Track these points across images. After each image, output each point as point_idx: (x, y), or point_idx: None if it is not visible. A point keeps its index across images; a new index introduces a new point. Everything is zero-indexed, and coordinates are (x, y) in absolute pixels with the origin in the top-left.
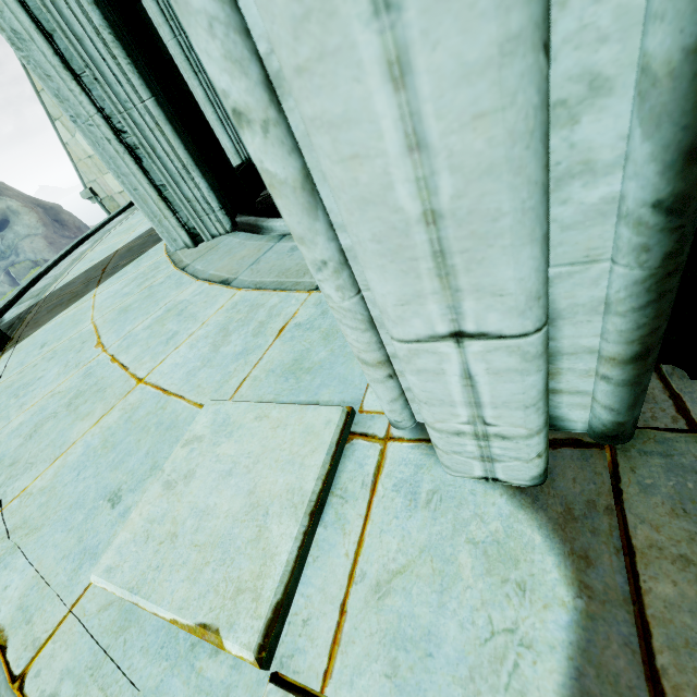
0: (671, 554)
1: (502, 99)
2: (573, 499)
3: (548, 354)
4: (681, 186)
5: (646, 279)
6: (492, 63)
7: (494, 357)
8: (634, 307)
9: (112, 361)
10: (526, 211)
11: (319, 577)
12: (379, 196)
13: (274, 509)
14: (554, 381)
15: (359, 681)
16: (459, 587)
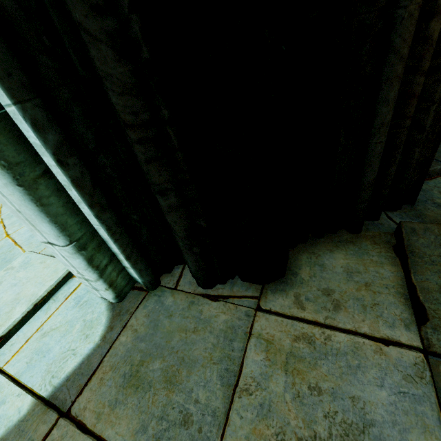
0: (134, 328)
1: (12, 193)
2: (124, 308)
3: (84, 253)
4: (95, 213)
5: (108, 235)
6: (5, 186)
7: (63, 252)
8: (113, 242)
9: (1, 222)
10: (36, 215)
11: (27, 329)
12: (5, 203)
13: (23, 301)
14: (124, 263)
15: (17, 364)
16: (69, 335)
